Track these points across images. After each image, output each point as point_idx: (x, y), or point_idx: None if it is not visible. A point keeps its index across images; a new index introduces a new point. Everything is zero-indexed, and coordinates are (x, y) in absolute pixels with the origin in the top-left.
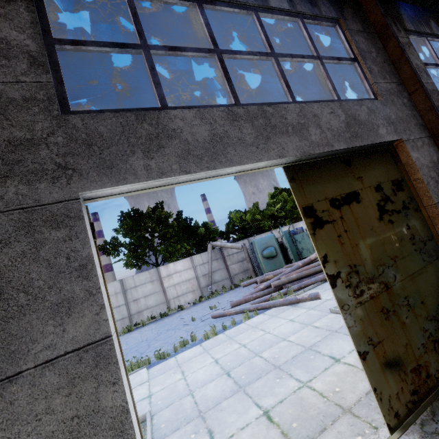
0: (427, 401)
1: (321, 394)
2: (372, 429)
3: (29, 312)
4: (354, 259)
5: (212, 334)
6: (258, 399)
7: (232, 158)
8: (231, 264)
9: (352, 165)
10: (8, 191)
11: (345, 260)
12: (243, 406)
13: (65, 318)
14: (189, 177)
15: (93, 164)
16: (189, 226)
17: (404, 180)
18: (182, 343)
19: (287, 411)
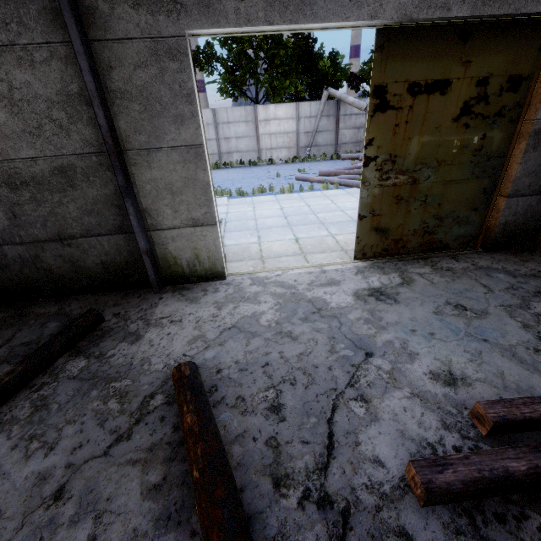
0: (391, 257)
1: (337, 241)
2: (349, 259)
3: (162, 116)
4: (399, 151)
5: (288, 191)
6: (296, 233)
7: (318, 11)
8: (344, 128)
9: (470, 42)
10: (141, 19)
11: (389, 149)
12: (285, 233)
13: (180, 126)
14: (272, 28)
15: (195, 1)
16: (309, 53)
17: (530, 79)
18: (261, 190)
19: (310, 242)
